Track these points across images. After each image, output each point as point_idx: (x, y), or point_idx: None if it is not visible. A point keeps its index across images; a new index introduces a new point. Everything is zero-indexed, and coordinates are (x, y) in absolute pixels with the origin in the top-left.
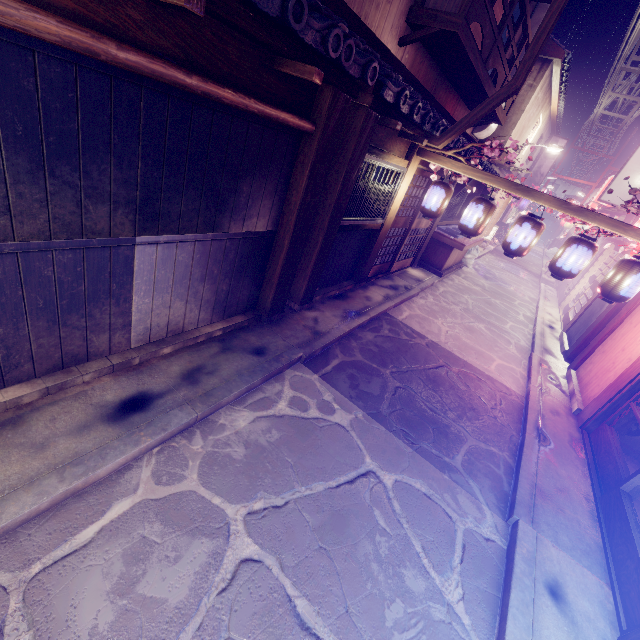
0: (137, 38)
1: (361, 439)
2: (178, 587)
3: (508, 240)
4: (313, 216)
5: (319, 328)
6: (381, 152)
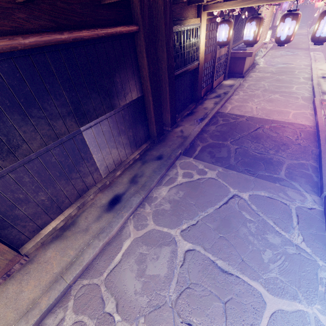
0: (29, 28)
1: (225, 181)
2: (162, 268)
3: (278, 36)
4: (158, 78)
5: (185, 134)
6: (181, 21)
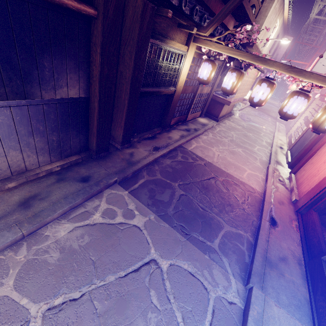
0: None
1: (150, 235)
2: None
3: (252, 96)
4: (114, 85)
5: (133, 159)
6: (164, 38)
